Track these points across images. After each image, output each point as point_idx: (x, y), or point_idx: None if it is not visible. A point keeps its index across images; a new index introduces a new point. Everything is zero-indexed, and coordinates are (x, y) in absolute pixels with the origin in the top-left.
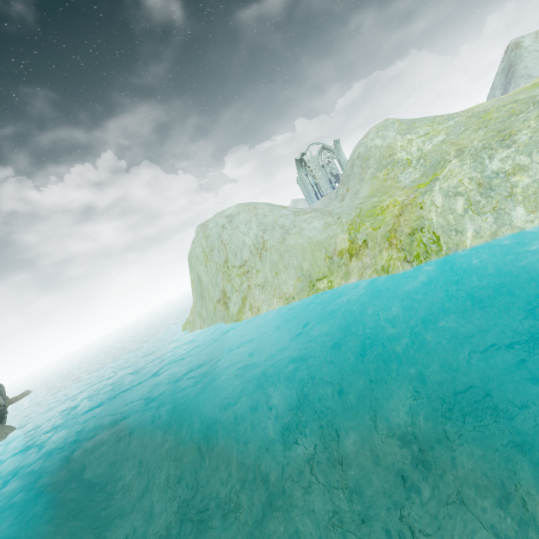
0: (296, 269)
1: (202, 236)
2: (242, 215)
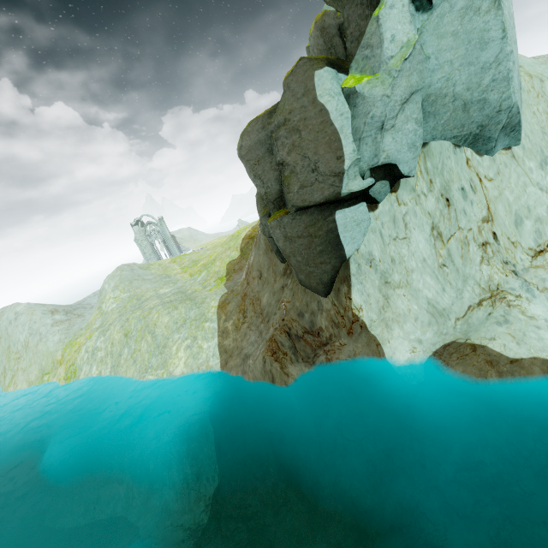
0: (39, 364)
1: None
2: (23, 316)
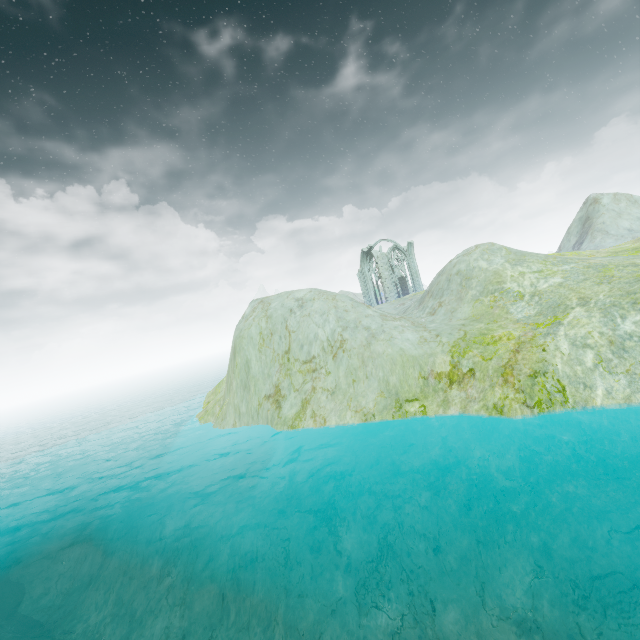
0: (380, 381)
1: (262, 314)
2: (317, 302)
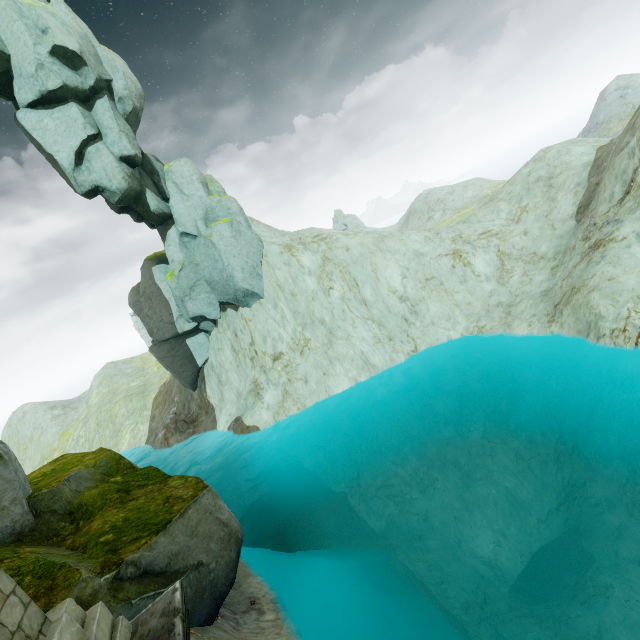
0: (41, 453)
1: (8, 423)
2: (29, 414)
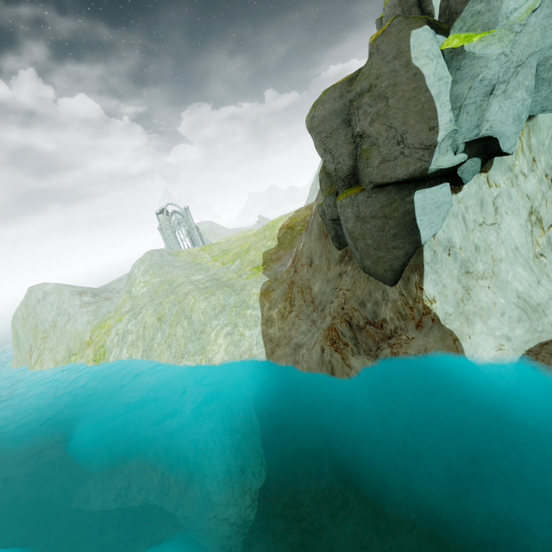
0: (66, 345)
1: (24, 303)
2: (52, 296)
